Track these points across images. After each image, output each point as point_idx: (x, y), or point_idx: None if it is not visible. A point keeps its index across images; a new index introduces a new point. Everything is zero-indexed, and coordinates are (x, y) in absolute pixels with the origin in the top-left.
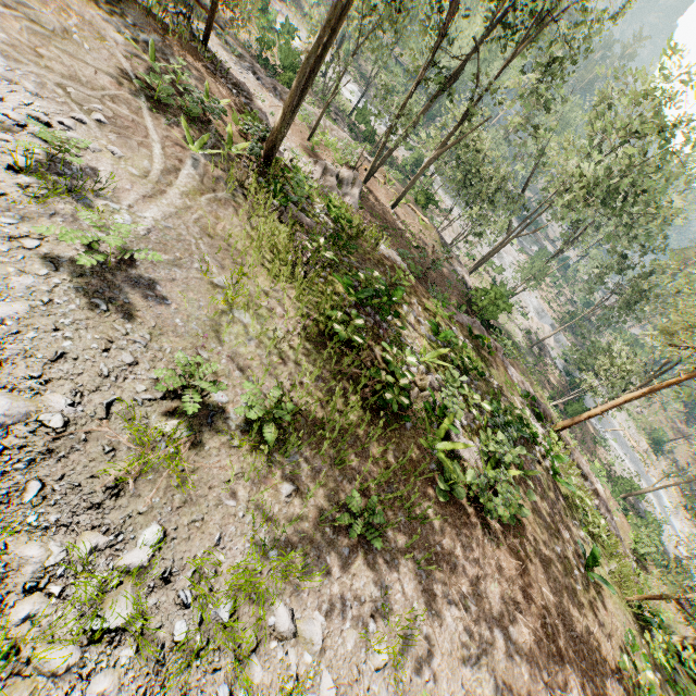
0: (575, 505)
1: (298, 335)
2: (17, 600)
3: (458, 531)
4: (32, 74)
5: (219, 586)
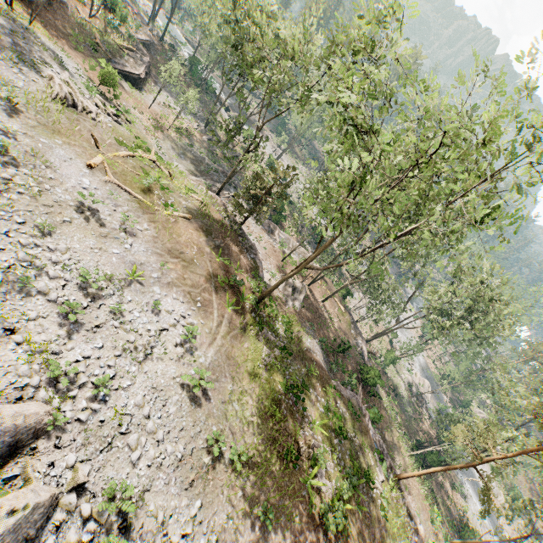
0: (395, 536)
1: (256, 414)
2: (168, 517)
3: (309, 532)
4: (182, 291)
5: (214, 529)
